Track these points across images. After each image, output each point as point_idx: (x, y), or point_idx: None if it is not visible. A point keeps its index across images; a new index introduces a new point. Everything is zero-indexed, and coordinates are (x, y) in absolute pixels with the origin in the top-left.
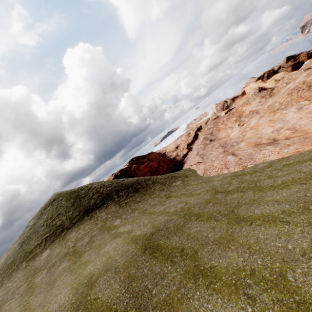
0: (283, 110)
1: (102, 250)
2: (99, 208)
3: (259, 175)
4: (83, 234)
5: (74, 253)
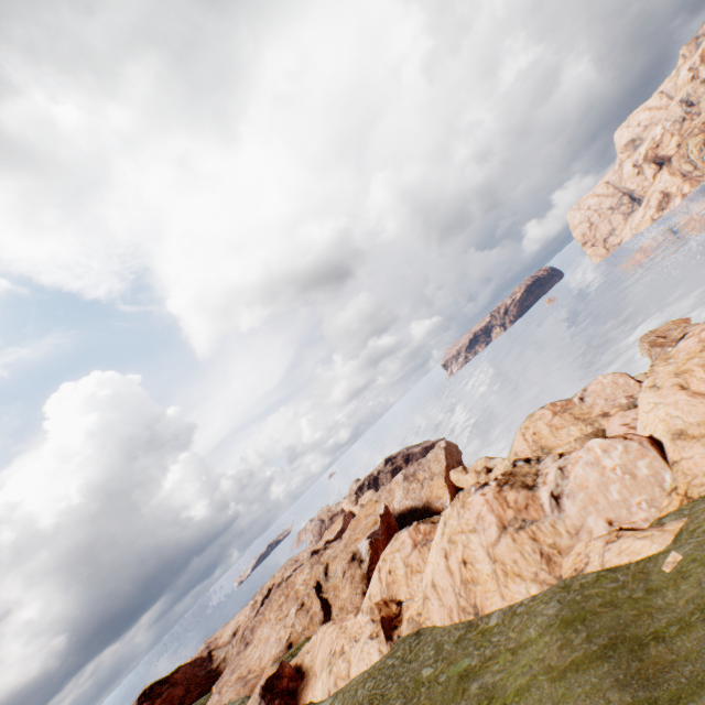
0: (279, 624)
1: None
2: None
3: None
4: None
5: None
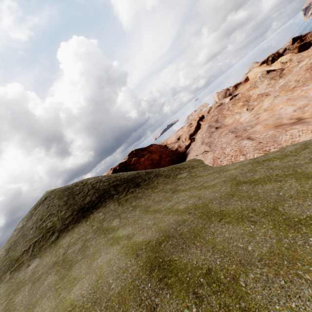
0: (304, 87)
1: (95, 263)
2: (95, 206)
3: (293, 159)
4: (76, 237)
5: (63, 262)
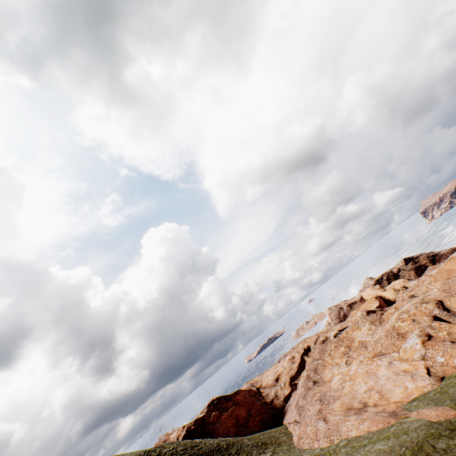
0: (379, 360)
1: None
2: None
3: None
4: None
5: None
